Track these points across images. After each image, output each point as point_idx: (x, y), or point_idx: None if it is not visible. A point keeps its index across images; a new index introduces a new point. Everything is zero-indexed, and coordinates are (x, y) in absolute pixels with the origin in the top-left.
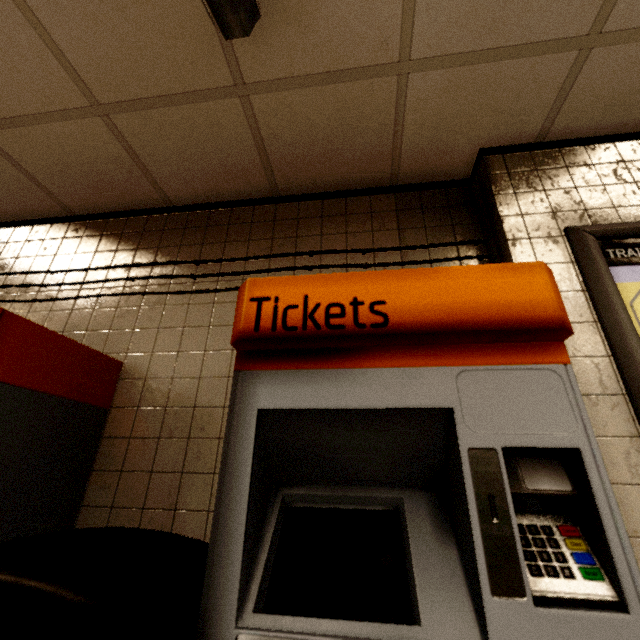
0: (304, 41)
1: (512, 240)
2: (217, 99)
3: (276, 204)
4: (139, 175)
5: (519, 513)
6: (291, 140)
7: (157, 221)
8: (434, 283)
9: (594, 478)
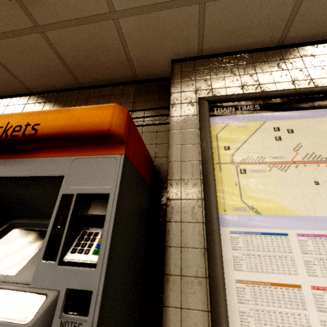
0: (58, 2)
1: (172, 104)
2: (29, 34)
3: (80, 90)
4: (9, 76)
5: (91, 227)
6: (75, 56)
7: (24, 100)
8: (64, 115)
9: (109, 207)
